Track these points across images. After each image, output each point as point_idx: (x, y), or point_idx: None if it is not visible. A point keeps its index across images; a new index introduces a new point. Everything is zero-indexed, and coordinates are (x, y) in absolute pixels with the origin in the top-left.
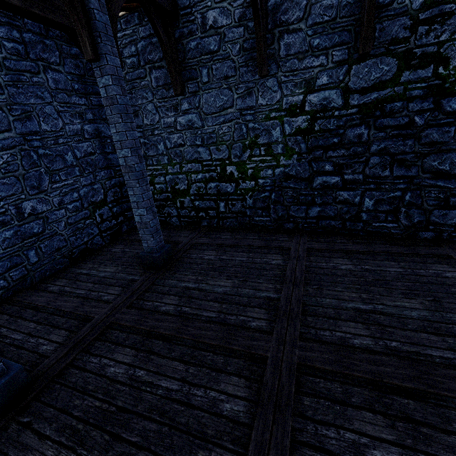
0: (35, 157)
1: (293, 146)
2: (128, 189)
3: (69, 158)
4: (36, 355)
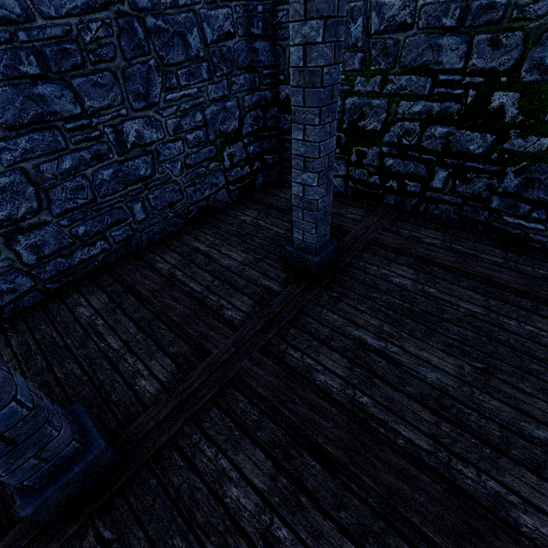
0: (140, 34)
1: None
2: (294, 127)
3: (193, 41)
4: (132, 393)
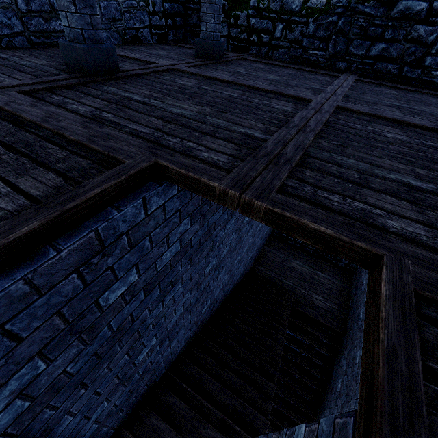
0: None
1: None
2: None
3: None
4: None
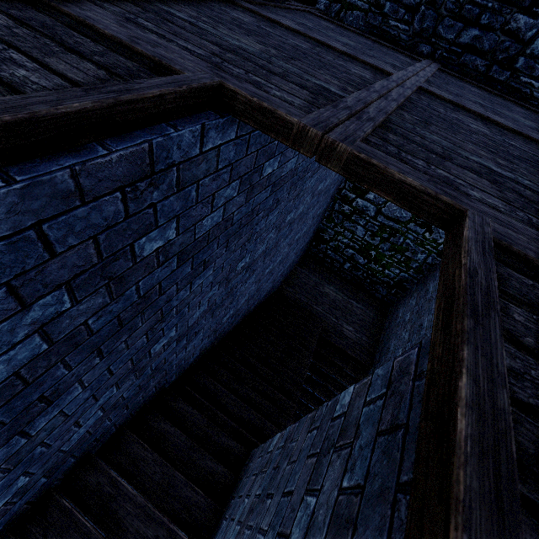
0: None
1: None
2: None
3: None
4: None
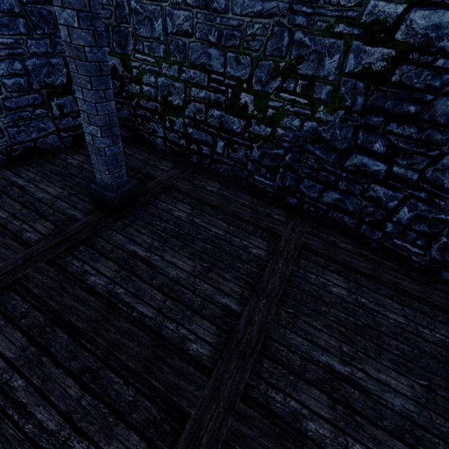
0: None
1: (346, 95)
2: (75, 88)
3: None
4: None
